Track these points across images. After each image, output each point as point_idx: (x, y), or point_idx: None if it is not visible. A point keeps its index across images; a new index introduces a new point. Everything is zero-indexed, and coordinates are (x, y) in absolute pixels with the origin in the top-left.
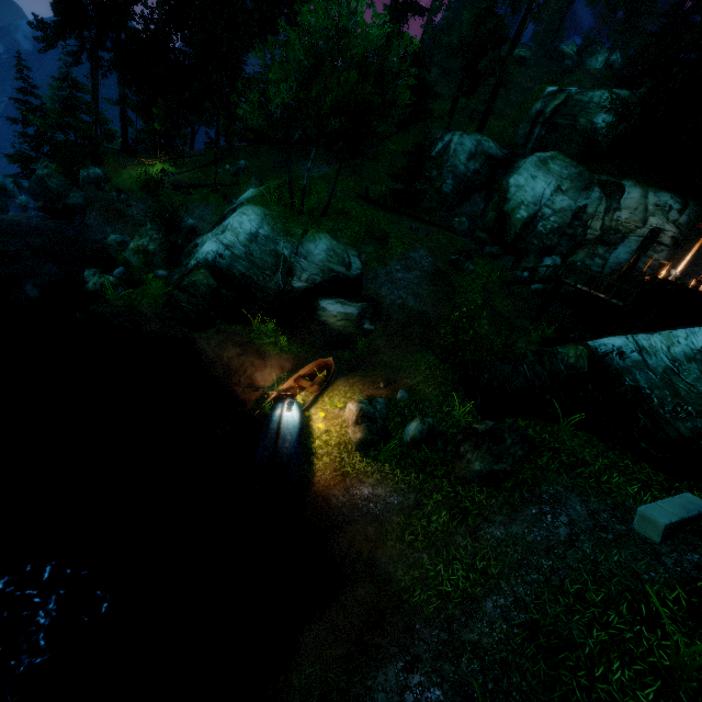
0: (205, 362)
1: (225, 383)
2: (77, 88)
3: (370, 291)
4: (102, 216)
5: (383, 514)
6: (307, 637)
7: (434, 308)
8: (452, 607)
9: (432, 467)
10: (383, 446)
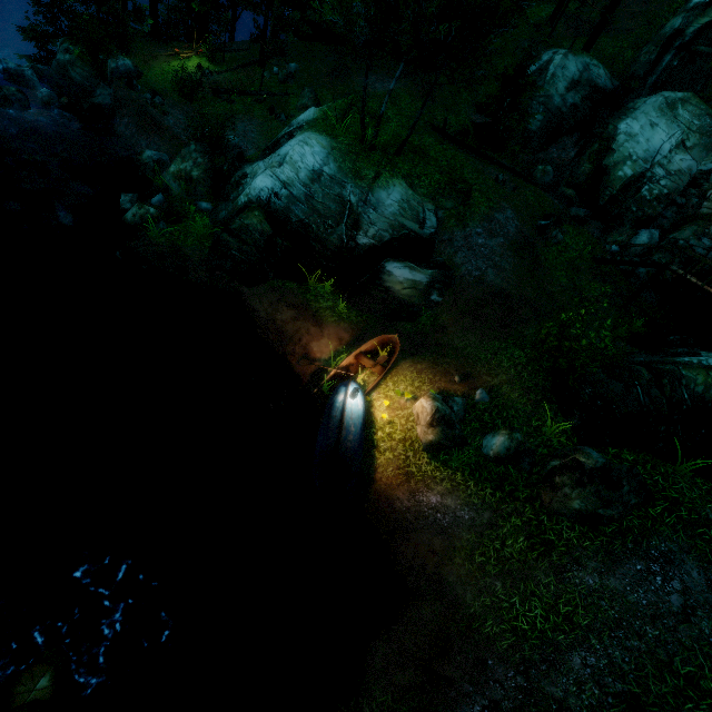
0: (257, 323)
1: (278, 350)
2: None
3: (442, 255)
4: (135, 124)
5: (451, 528)
6: (374, 657)
7: (518, 287)
8: (529, 648)
9: (512, 487)
10: (455, 452)
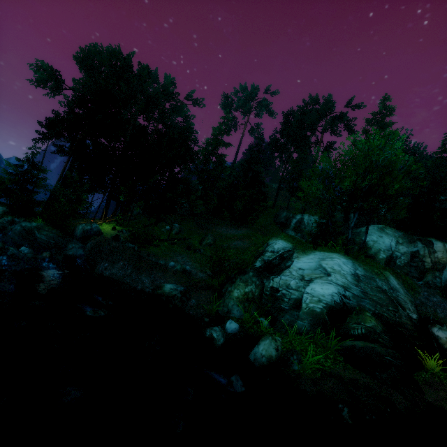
0: None
1: None
2: (35, 167)
3: (428, 314)
4: (131, 265)
5: None
6: None
7: None
8: None
9: None
10: None
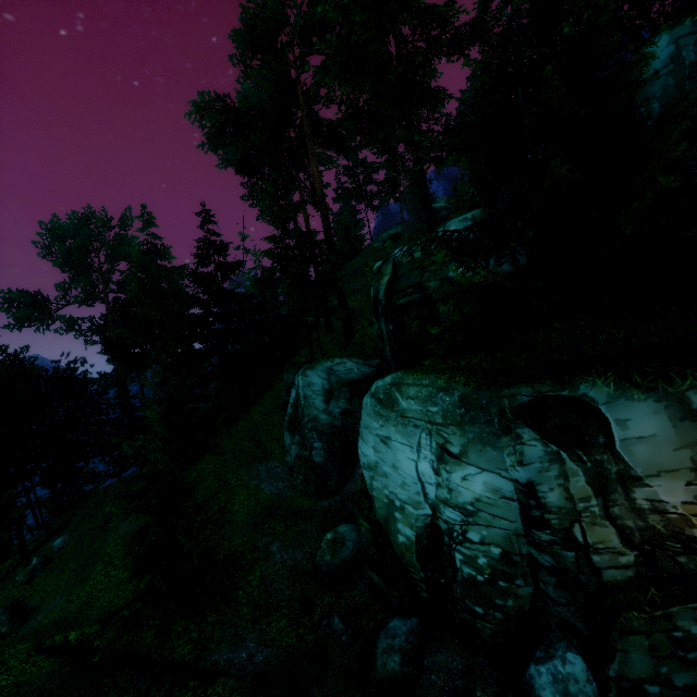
0: None
1: None
2: None
3: None
4: None
5: None
6: None
7: None
8: None
9: None
10: None
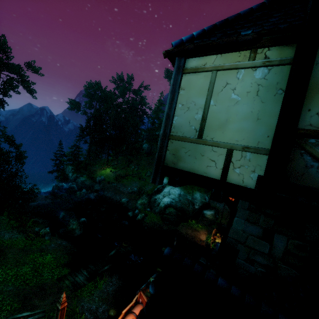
0: (184, 236)
1: (193, 241)
2: (78, 147)
3: (213, 205)
4: (113, 192)
5: None
6: None
7: None
8: None
9: None
10: None
